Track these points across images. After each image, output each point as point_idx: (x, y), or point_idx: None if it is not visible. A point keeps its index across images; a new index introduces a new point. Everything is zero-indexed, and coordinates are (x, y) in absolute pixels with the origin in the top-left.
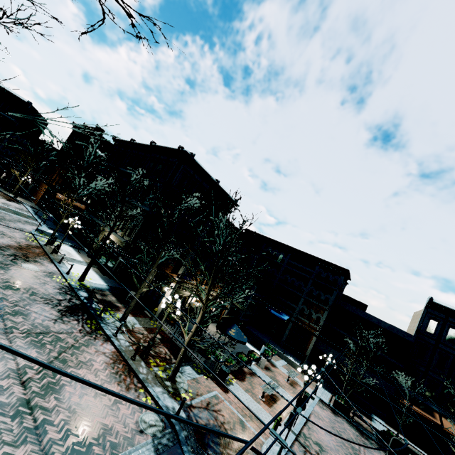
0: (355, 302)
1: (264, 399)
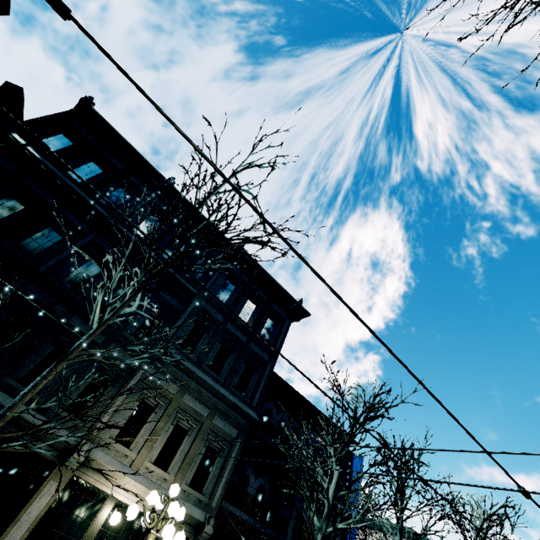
0: None
1: None
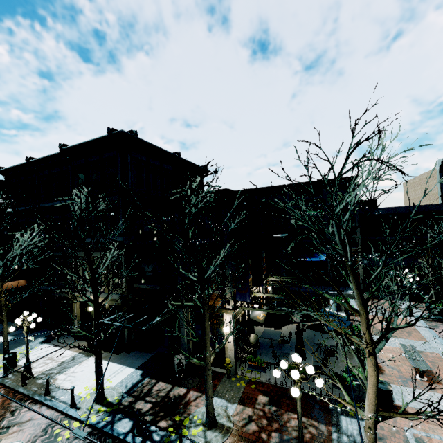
0: (364, 203)
1: (423, 377)
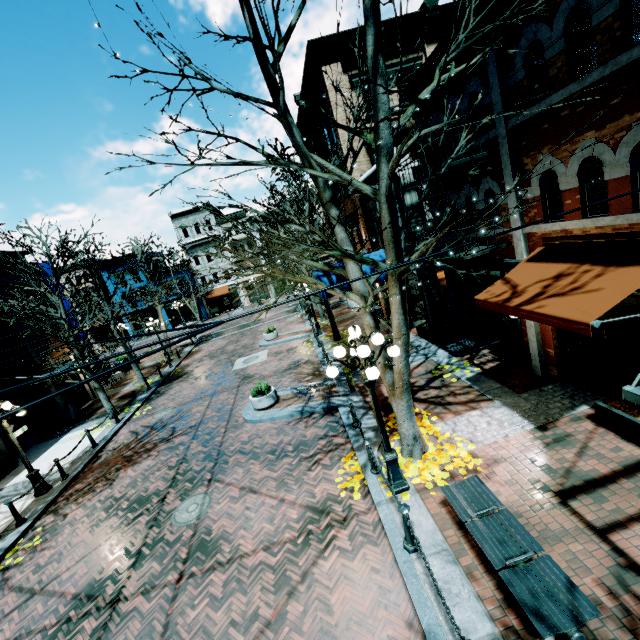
0: None
1: None
